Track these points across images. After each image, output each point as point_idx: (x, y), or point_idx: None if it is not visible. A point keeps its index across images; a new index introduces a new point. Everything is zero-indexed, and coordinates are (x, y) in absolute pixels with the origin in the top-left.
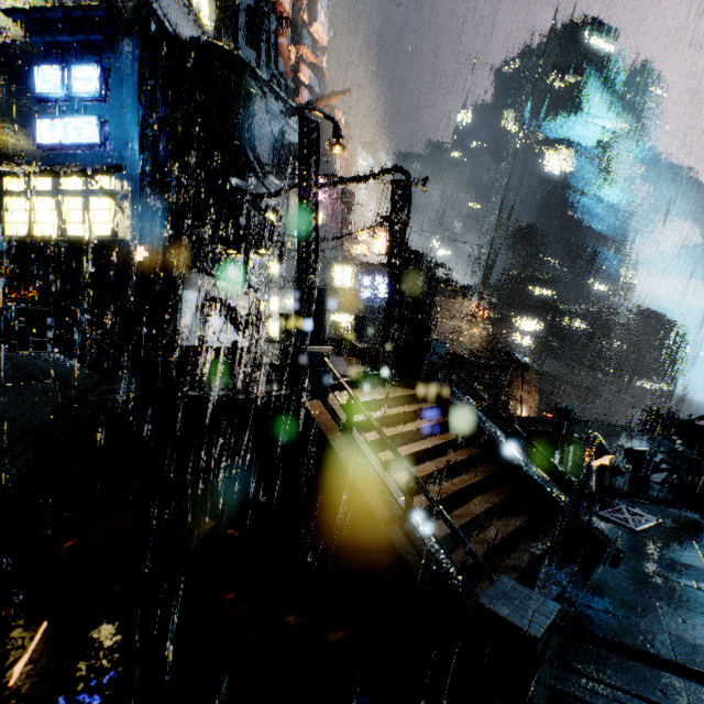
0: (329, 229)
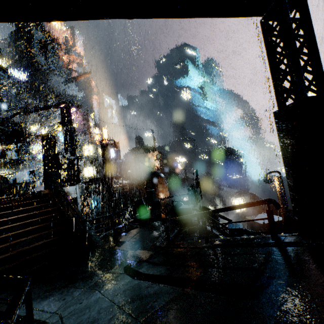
0: (78, 130)
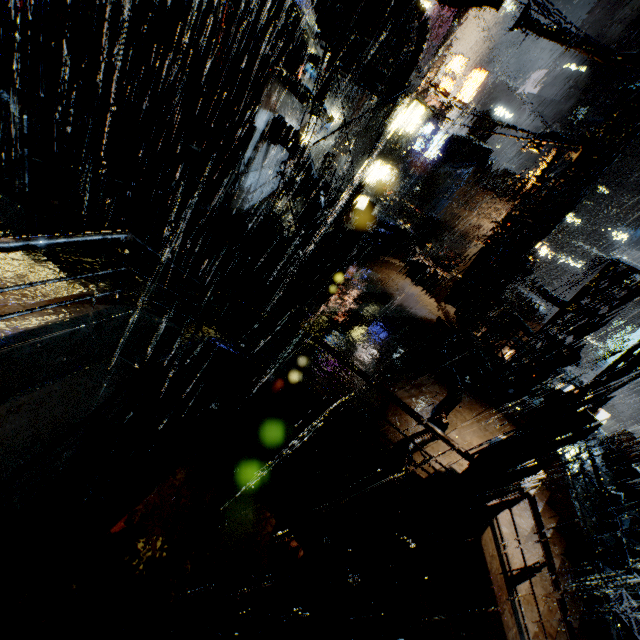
0: None
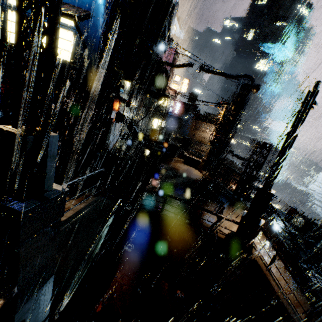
0: None
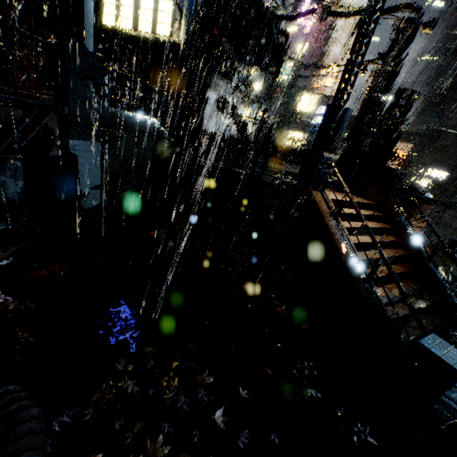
0: (309, 58)
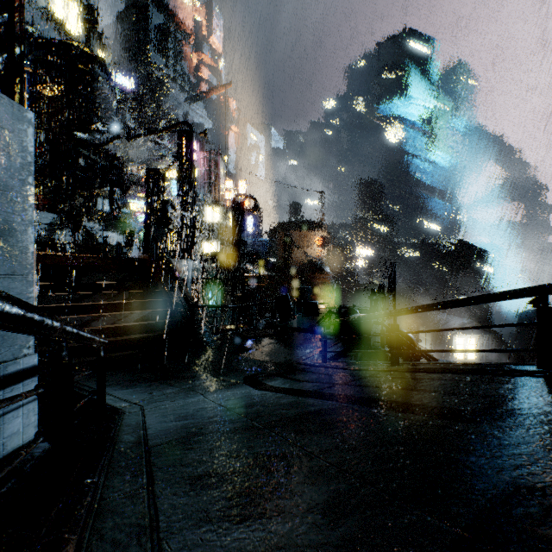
0: (202, 180)
